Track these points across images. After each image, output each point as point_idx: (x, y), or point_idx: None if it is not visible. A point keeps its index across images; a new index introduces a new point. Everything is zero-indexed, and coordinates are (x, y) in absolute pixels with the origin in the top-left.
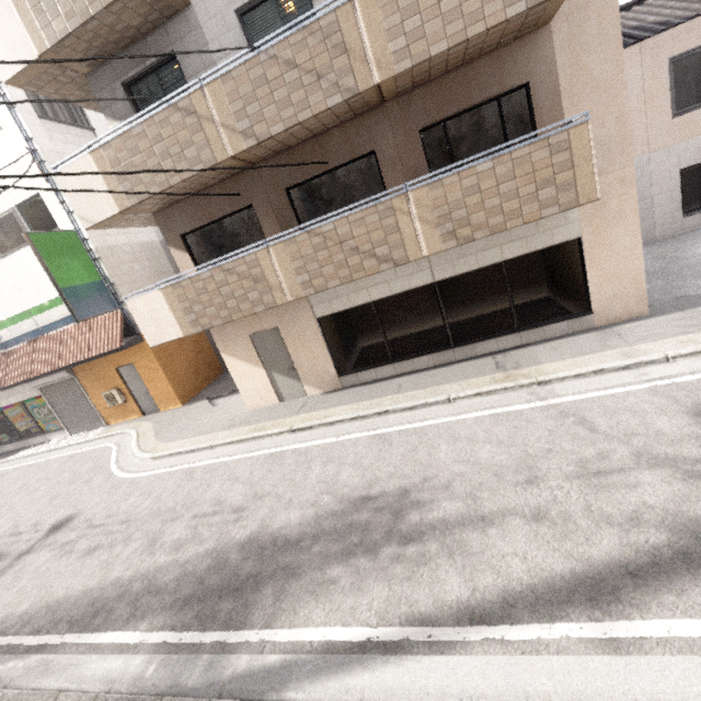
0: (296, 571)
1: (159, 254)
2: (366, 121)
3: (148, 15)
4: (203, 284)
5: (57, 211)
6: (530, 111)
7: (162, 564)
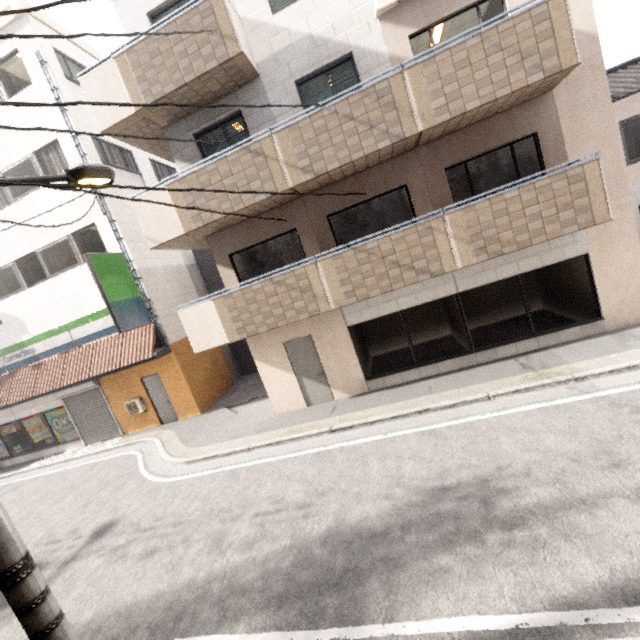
0: (397, 562)
1: (185, 276)
2: (400, 161)
3: (226, 84)
4: (253, 294)
5: (108, 238)
6: (538, 153)
7: (238, 563)
